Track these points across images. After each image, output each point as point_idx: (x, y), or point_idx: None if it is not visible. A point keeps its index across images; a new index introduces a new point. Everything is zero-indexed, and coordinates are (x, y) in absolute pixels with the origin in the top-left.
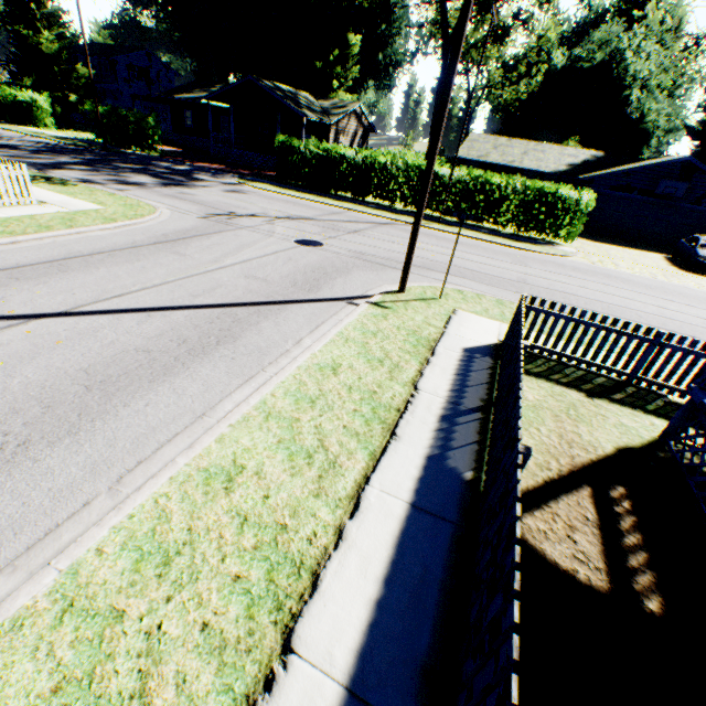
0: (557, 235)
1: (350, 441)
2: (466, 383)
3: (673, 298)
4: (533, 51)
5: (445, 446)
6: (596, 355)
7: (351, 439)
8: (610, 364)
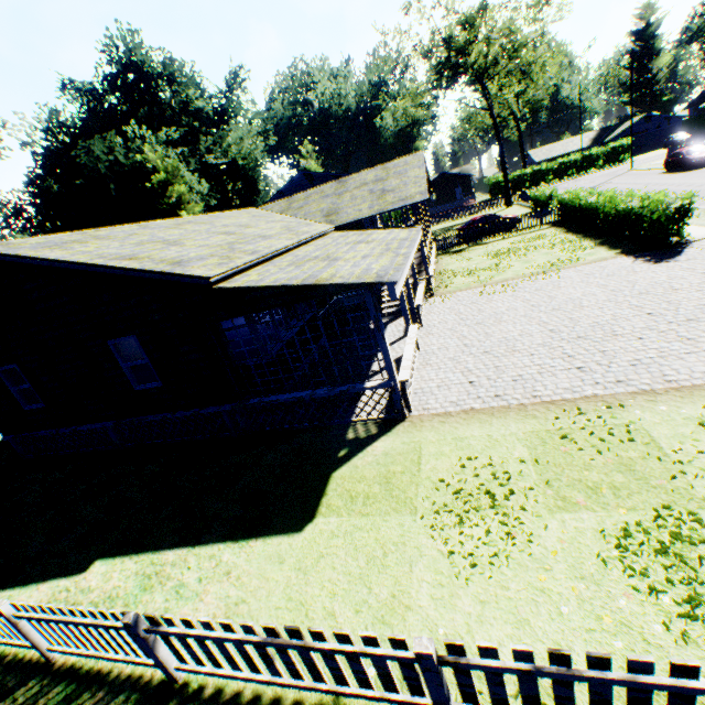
0: (623, 159)
1: None
2: None
3: None
4: None
5: None
6: None
7: None
8: None
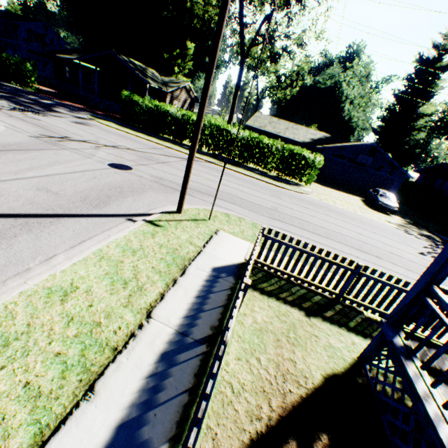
0: (301, 180)
1: (19, 412)
2: (203, 306)
3: (366, 227)
4: (294, 73)
5: (149, 401)
6: (315, 277)
7: (23, 407)
8: (325, 285)
